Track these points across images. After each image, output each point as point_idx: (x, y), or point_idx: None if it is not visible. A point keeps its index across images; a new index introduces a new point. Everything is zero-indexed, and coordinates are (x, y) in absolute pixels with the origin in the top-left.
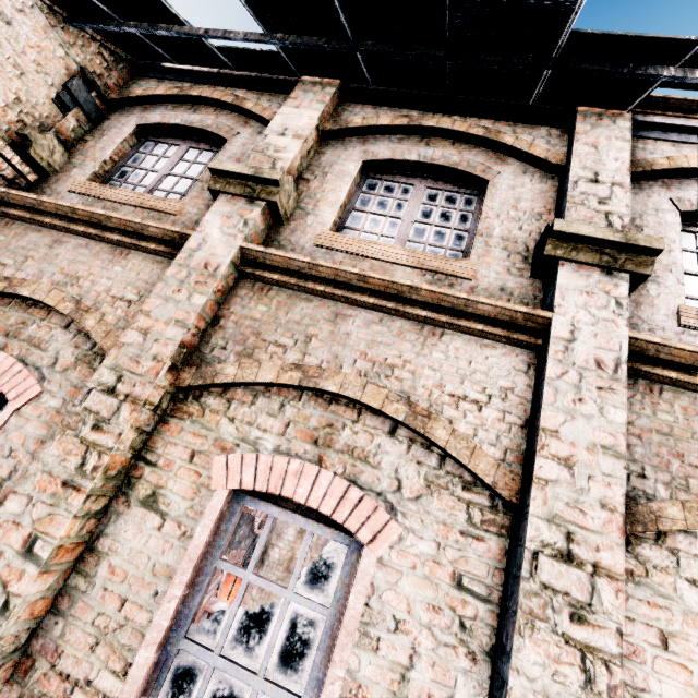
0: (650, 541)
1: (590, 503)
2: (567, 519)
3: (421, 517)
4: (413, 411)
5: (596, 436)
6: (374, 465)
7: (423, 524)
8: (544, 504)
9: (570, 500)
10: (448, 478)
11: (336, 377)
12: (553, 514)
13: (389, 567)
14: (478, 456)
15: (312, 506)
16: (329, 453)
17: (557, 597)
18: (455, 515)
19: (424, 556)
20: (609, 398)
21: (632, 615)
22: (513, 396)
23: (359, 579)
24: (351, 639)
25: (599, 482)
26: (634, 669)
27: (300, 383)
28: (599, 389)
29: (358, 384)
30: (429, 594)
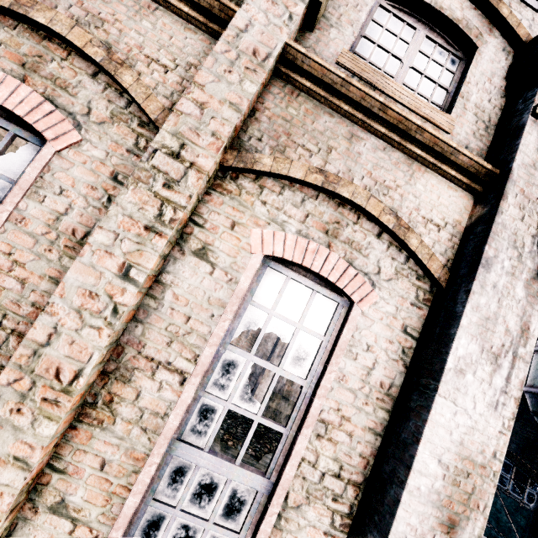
0: (251, 179)
1: (206, 132)
2: (186, 137)
3: (100, 135)
4: (110, 58)
5: (229, 96)
6: (72, 94)
7: (100, 139)
8: (174, 125)
9: (194, 127)
10: (130, 116)
11: (47, 12)
12: (178, 132)
13: (66, 159)
14: (151, 100)
15: (8, 107)
16: (34, 76)
17: (160, 174)
18: (126, 139)
19: (95, 158)
20: (250, 76)
21: (221, 212)
22: (195, 70)
23: (37, 160)
24: (23, 192)
25: (217, 122)
26: (209, 235)
27: (10, 7)
28: (246, 69)
29: (67, 24)
30: (91, 180)
